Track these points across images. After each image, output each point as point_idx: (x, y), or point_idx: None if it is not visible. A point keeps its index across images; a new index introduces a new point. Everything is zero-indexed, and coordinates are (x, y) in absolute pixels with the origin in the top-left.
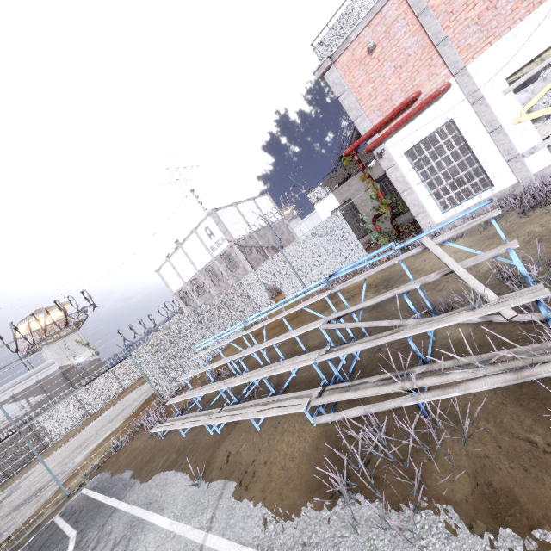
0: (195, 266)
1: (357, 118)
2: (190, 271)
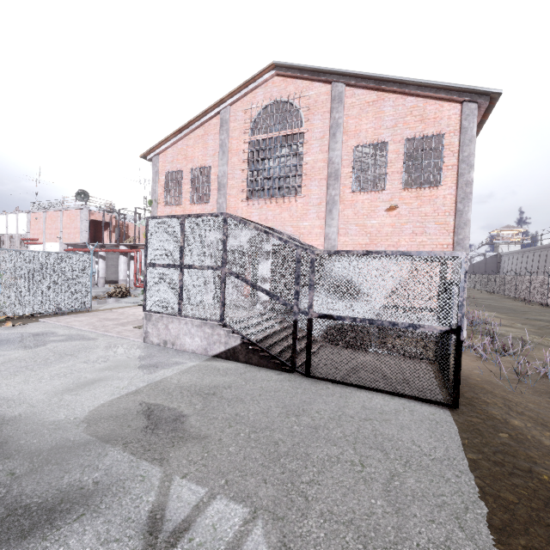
0: (7, 230)
1: (28, 232)
2: (4, 230)
